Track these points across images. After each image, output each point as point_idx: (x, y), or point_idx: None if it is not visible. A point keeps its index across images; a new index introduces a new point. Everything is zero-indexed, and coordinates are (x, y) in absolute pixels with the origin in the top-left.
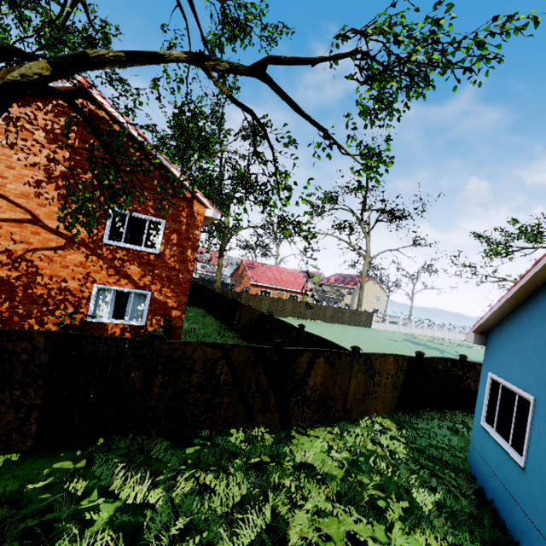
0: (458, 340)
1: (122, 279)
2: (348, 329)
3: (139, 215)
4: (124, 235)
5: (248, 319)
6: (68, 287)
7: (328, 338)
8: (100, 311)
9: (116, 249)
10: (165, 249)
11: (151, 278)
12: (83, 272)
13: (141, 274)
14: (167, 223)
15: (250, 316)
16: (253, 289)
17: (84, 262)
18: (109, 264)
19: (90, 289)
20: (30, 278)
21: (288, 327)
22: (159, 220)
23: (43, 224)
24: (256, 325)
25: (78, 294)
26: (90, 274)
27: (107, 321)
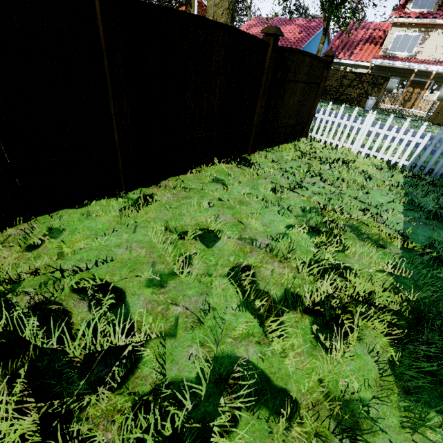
0: None
1: None
2: None
3: None
4: None
5: None
6: None
7: None
8: None
9: None
10: None
11: None
12: None
13: None
14: None
15: None
16: None
17: None
18: None
19: None
20: None
21: None
22: None
23: None
24: None
25: None
26: None
27: None
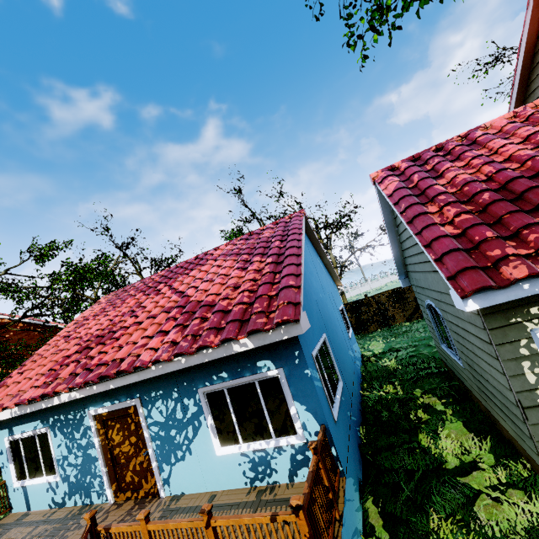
0: (383, 285)
1: None
2: None
3: None
4: None
5: None
6: None
7: None
8: None
9: None
10: None
11: None
12: None
13: None
14: None
15: None
16: None
17: None
18: None
19: None
20: None
21: None
22: None
23: None
24: None
25: None
26: None
27: None
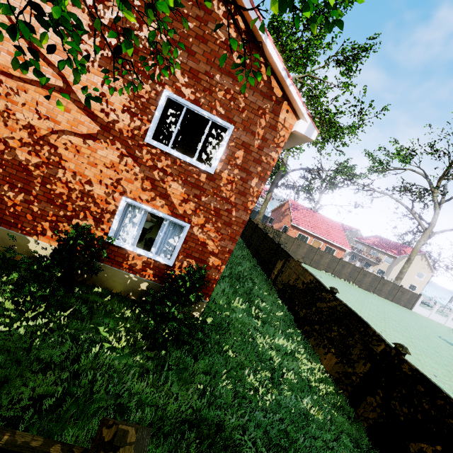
0: None
1: (158, 198)
2: (388, 306)
3: (200, 110)
4: (175, 137)
5: (294, 278)
6: (92, 193)
7: (371, 317)
8: (124, 233)
9: (159, 154)
10: (222, 169)
11: (194, 206)
12: (112, 177)
13: (183, 197)
14: (236, 130)
15: (297, 276)
16: (292, 231)
17: (116, 163)
18: (146, 173)
19: (117, 202)
20: (50, 169)
21: (366, 330)
22: (225, 124)
23: (76, 98)
24: (304, 291)
25: (101, 204)
26: (120, 181)
27: (128, 247)
